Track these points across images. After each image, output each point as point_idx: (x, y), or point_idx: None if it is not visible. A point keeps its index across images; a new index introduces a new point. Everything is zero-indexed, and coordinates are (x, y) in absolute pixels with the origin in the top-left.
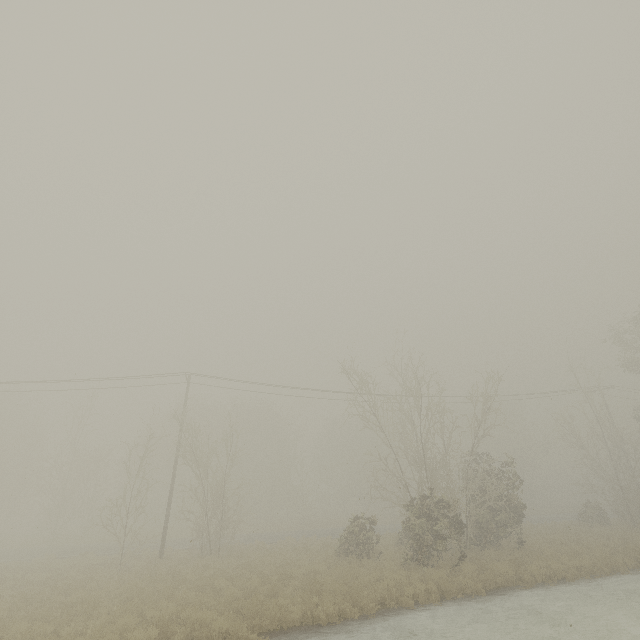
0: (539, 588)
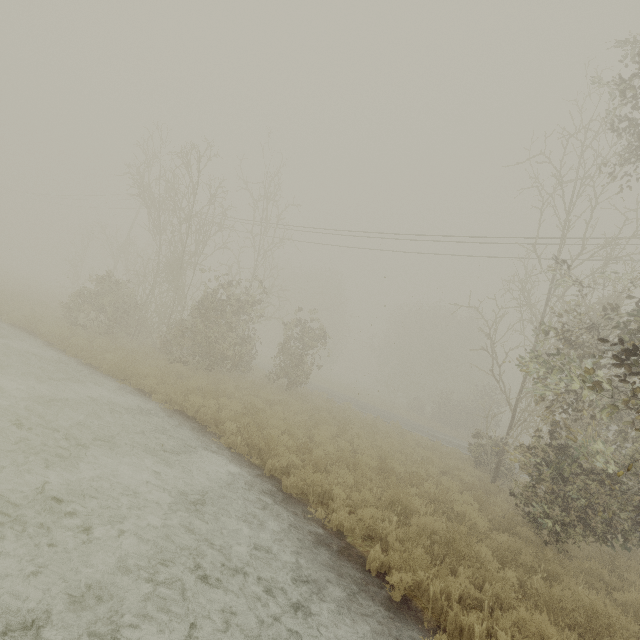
0: (36, 340)
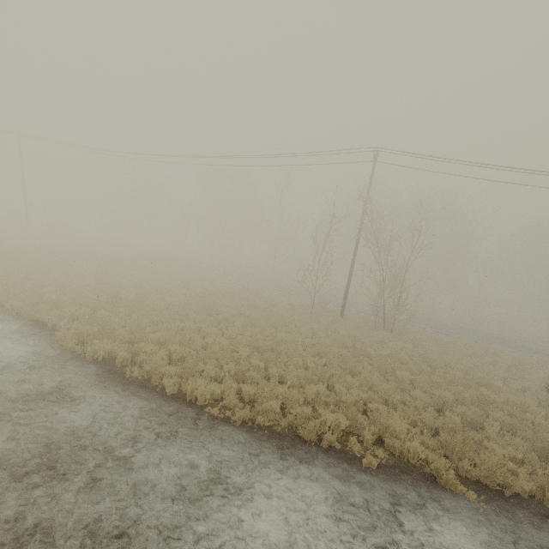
0: None
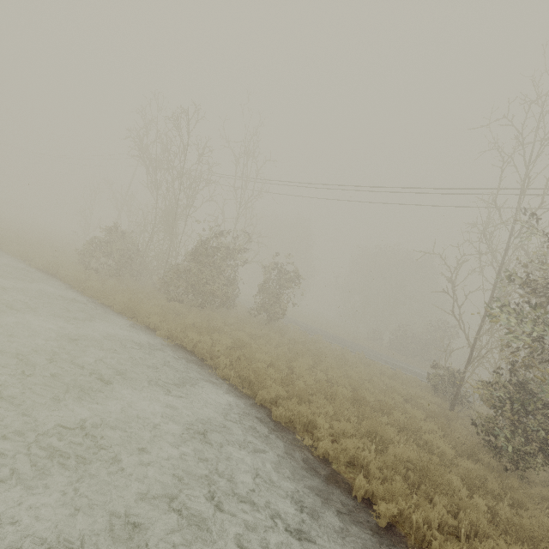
0: (59, 283)
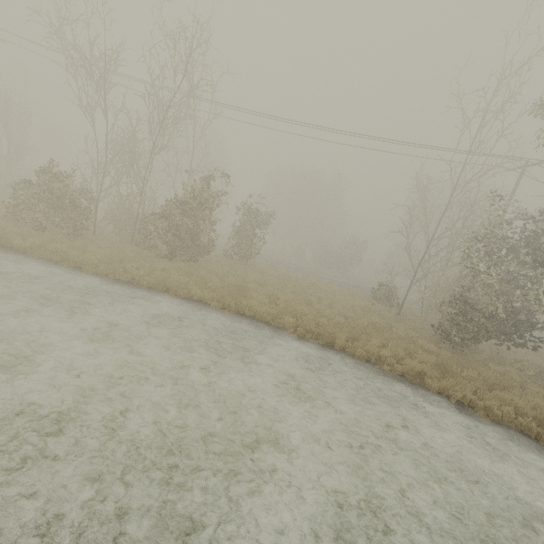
0: (33, 260)
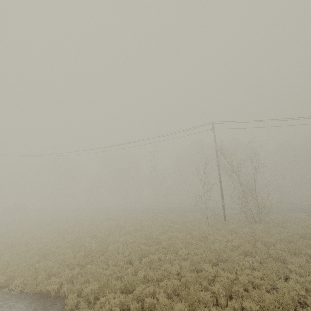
0: None
